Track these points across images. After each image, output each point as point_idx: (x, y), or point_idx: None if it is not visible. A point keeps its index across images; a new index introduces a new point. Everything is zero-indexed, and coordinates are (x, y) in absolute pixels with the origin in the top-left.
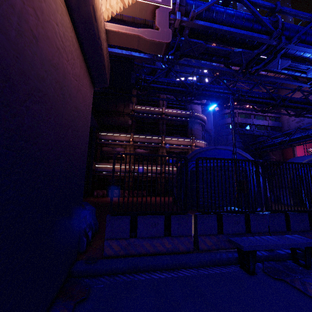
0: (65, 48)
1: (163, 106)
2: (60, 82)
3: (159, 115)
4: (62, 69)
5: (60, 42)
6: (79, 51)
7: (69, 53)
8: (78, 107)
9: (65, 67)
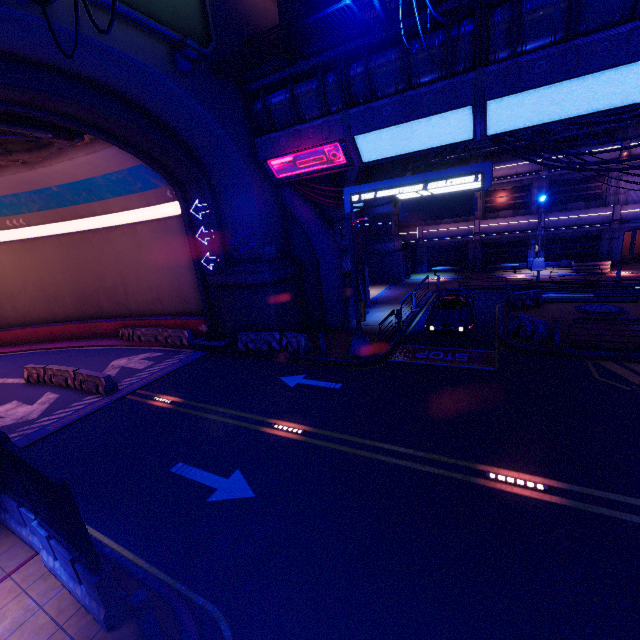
0: None
1: None
2: (256, 10)
3: None
4: (255, 4)
5: None
6: None
7: None
8: (267, 18)
9: (256, 2)
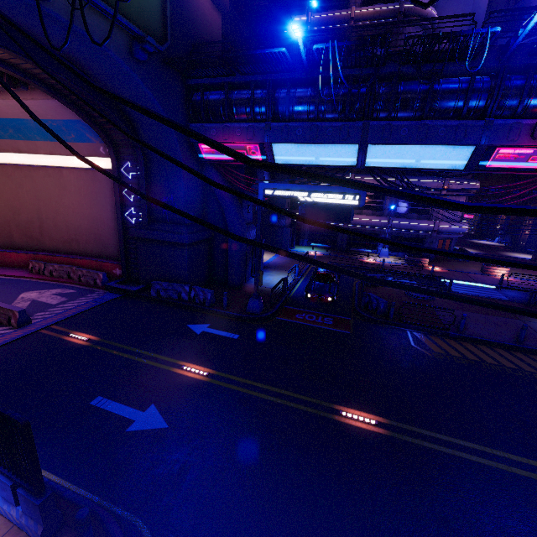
0: (205, 6)
1: (355, 4)
2: (205, 19)
3: (346, 23)
4: (205, 14)
5: (203, 5)
6: (210, 2)
7: (206, 6)
8: (213, 27)
9: (205, 12)
